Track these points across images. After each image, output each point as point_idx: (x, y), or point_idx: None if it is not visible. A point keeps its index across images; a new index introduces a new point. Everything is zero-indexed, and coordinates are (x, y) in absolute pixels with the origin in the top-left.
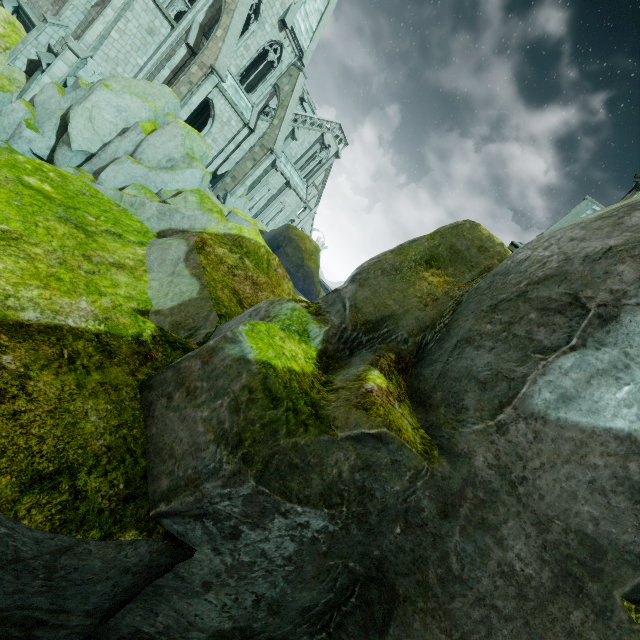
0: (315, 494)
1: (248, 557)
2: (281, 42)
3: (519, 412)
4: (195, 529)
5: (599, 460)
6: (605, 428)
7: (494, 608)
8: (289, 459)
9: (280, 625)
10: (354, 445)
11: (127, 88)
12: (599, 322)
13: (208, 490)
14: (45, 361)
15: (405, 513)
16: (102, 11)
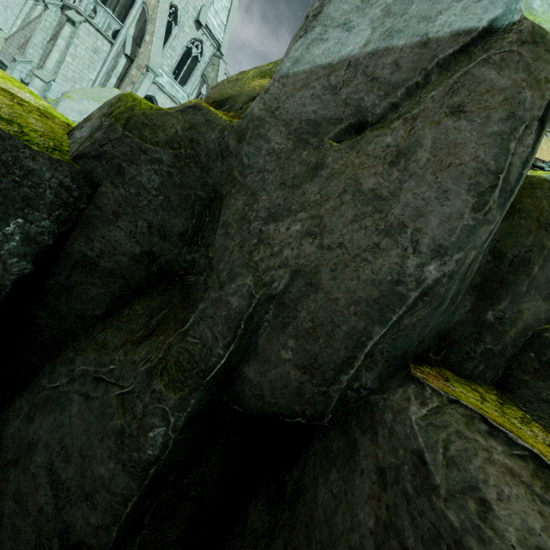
0: (162, 142)
1: (134, 189)
2: (200, 39)
3: (275, 79)
4: (97, 168)
5: (315, 83)
6: (317, 66)
7: (266, 171)
8: (142, 121)
9: (170, 249)
10: (181, 114)
11: (84, 96)
12: (313, 18)
13: (97, 137)
14: (2, 95)
15: (221, 152)
16: (55, 42)
